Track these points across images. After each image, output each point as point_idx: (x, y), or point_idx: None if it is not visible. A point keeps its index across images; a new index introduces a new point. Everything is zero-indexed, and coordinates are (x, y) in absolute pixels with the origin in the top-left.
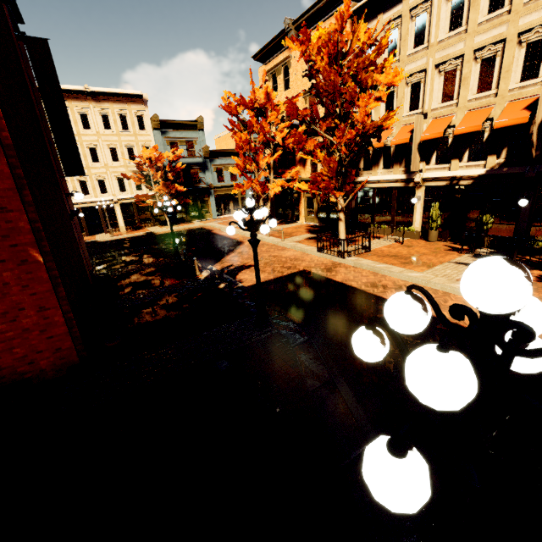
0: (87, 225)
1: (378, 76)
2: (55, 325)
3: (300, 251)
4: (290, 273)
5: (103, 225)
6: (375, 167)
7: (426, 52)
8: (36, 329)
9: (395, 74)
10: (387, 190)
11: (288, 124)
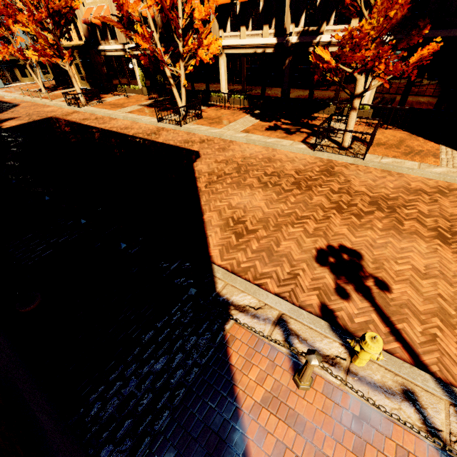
0: None
1: None
2: None
3: (59, 107)
4: (40, 119)
5: None
6: (106, 38)
7: None
8: None
9: None
10: (119, 57)
11: None
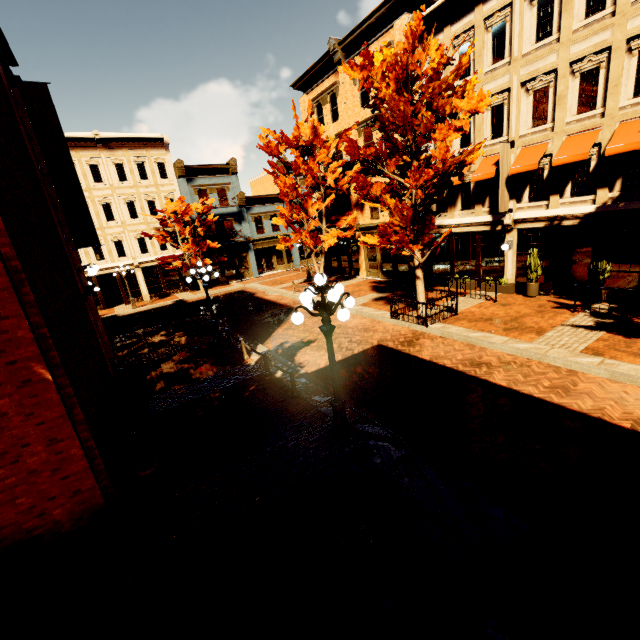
0: (104, 296)
1: (459, 102)
2: (71, 460)
3: (368, 318)
4: (361, 350)
5: (123, 295)
6: (452, 208)
7: (508, 68)
8: (46, 469)
9: (480, 98)
10: (468, 235)
11: (341, 162)
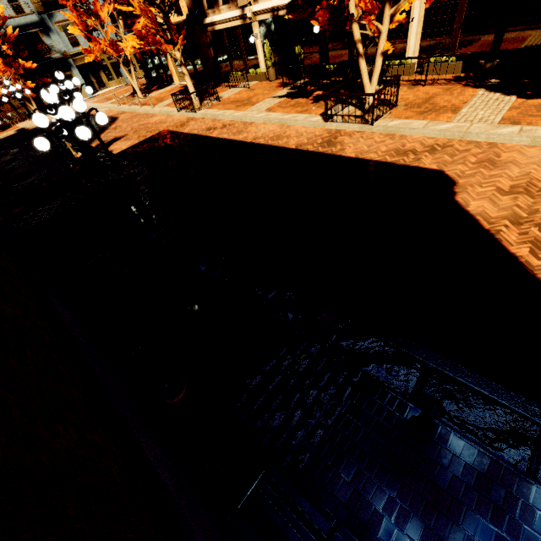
0: None
1: None
2: None
3: (166, 115)
4: (151, 135)
5: None
6: (216, 3)
7: None
8: None
9: None
10: (233, 30)
11: None
